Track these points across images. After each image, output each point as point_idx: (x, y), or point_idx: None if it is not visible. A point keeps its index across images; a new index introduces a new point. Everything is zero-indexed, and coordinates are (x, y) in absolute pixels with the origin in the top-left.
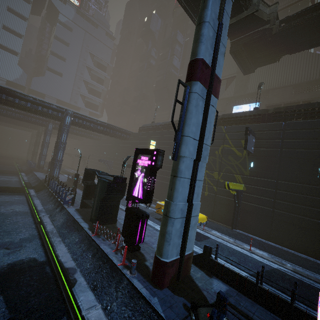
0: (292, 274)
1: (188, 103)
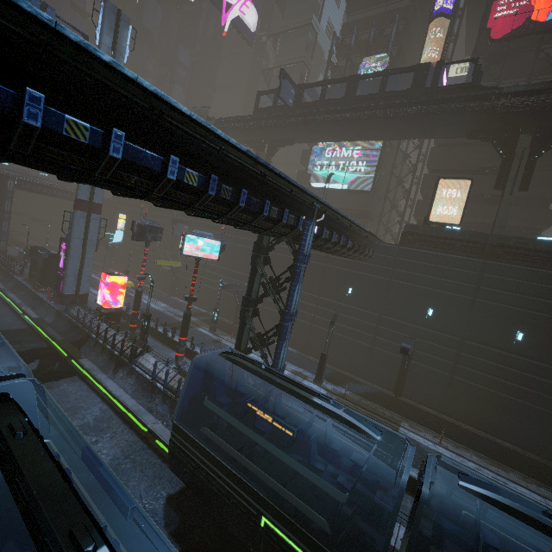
0: (162, 311)
1: (73, 221)
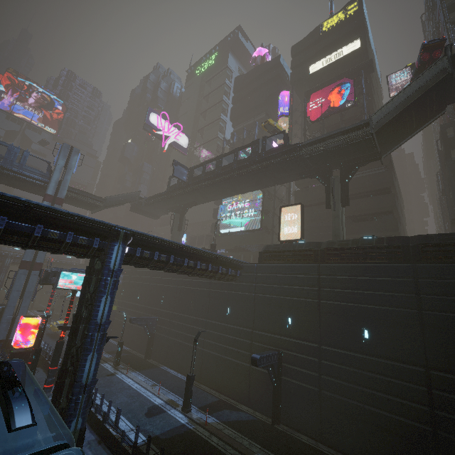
0: None
1: (16, 277)
